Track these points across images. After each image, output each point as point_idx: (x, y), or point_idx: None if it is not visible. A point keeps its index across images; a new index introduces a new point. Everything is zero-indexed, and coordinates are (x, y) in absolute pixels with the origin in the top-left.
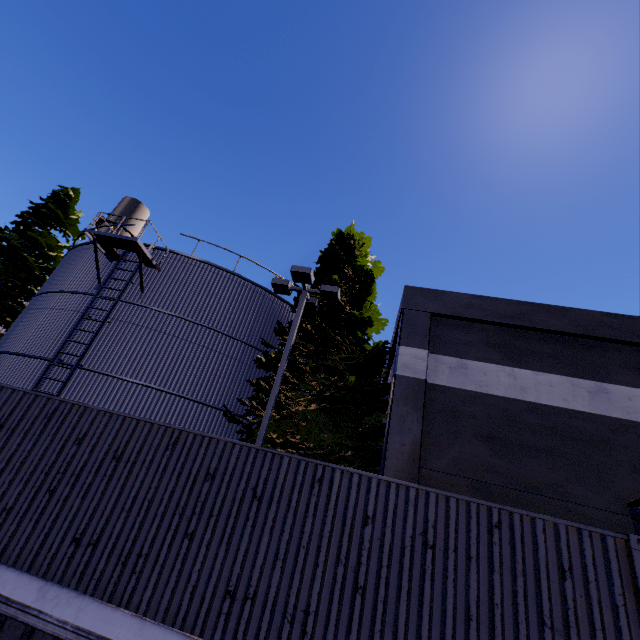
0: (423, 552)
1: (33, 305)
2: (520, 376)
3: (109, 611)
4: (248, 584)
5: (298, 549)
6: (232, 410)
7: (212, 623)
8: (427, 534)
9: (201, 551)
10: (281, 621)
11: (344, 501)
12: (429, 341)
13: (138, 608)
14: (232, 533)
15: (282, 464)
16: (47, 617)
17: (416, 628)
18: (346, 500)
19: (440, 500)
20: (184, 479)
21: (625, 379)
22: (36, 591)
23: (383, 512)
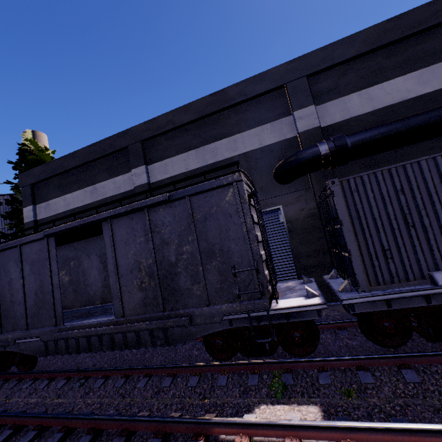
0: None
1: None
2: (67, 198)
3: None
4: None
5: None
6: None
7: None
8: None
9: None
10: None
11: None
12: (33, 200)
13: None
14: None
15: None
16: None
17: None
18: None
19: None
20: None
21: (102, 178)
22: None
23: None
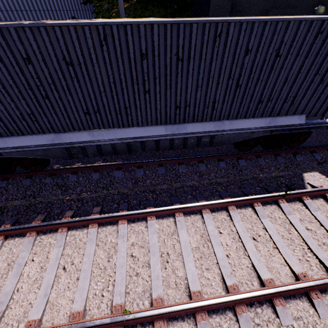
0: (274, 60)
1: None
2: None
3: (127, 130)
4: (185, 101)
5: (208, 80)
6: None
7: (173, 118)
8: (280, 50)
9: (157, 97)
10: (203, 109)
11: (234, 45)
12: None
13: (138, 125)
14: (170, 83)
15: (192, 31)
16: (103, 141)
17: (261, 92)
18: (236, 44)
19: (295, 25)
20: (127, 63)
21: None
22: (88, 136)
23: (257, 44)
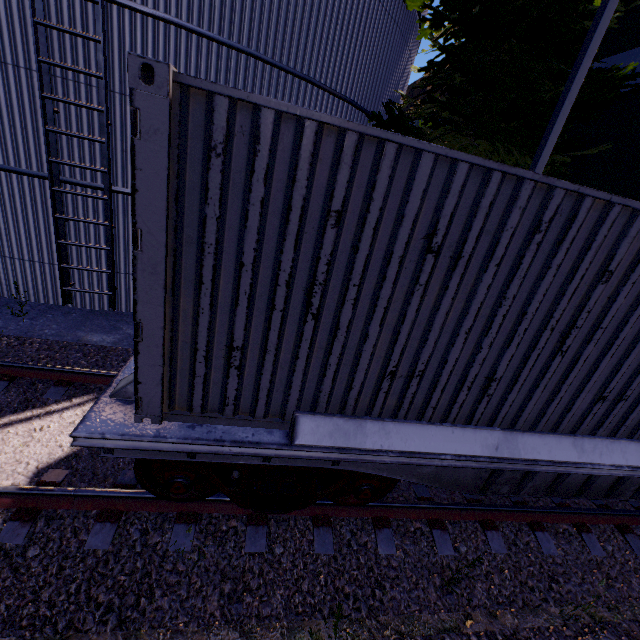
0: None
1: None
2: None
3: None
4: None
5: None
6: (362, 105)
7: None
8: None
9: None
10: None
11: None
12: None
13: None
14: None
15: None
16: (602, 467)
17: None
18: None
19: None
20: None
21: None
22: (571, 448)
23: None
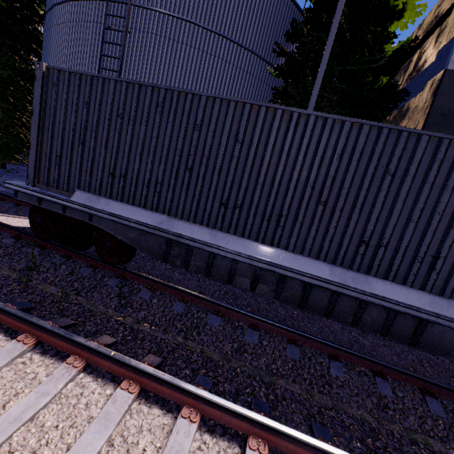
0: None
1: (51, 22)
2: None
3: (267, 248)
4: (381, 237)
5: (432, 215)
6: None
7: (349, 259)
8: None
9: (335, 214)
10: (410, 261)
11: None
12: None
13: (287, 248)
14: (363, 202)
15: (420, 143)
16: (225, 249)
17: None
18: None
19: None
20: (309, 159)
21: None
22: (208, 235)
23: None
